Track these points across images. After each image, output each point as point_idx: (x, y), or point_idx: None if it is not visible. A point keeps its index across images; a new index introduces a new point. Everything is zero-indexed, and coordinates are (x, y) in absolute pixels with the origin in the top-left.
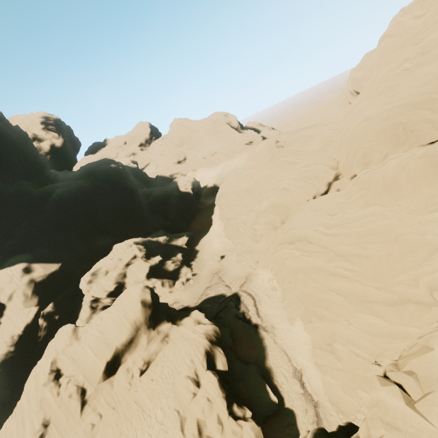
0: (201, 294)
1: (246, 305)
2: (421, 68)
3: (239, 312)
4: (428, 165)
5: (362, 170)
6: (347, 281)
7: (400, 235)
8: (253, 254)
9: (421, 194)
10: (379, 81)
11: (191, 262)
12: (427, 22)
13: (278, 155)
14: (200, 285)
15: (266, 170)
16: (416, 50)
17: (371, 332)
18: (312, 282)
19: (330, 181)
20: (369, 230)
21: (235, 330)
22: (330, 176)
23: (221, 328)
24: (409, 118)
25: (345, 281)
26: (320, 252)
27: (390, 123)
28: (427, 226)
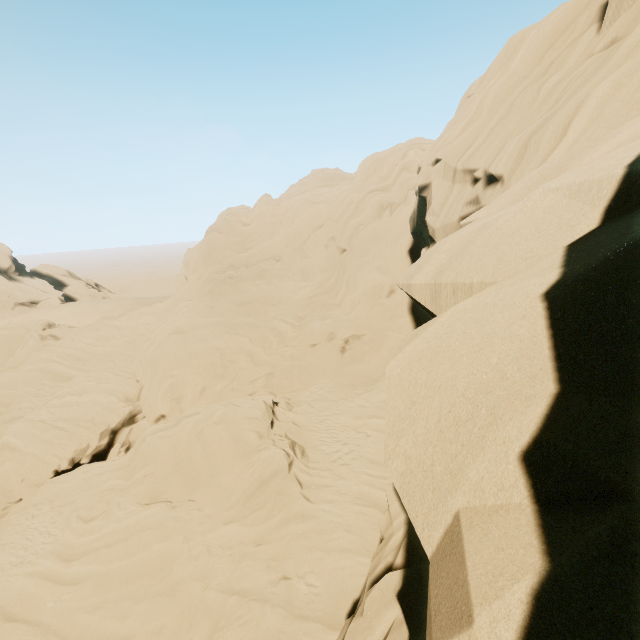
0: None
1: None
2: (245, 282)
3: None
4: (226, 438)
5: (172, 408)
6: None
7: (179, 583)
8: None
9: (219, 484)
10: (205, 279)
11: None
12: (252, 233)
13: (37, 355)
14: None
15: None
16: (241, 259)
17: None
18: None
19: (116, 428)
20: (139, 567)
21: None
22: (116, 418)
23: None
24: (227, 343)
25: None
26: None
27: (205, 346)
28: (217, 557)
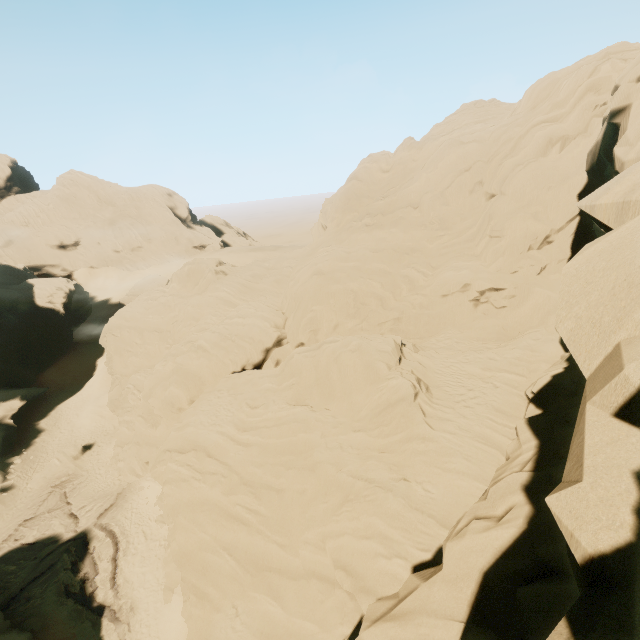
0: (4, 539)
1: (97, 560)
2: (380, 230)
3: (76, 579)
4: (359, 364)
5: (310, 338)
6: (247, 531)
7: (318, 463)
8: (142, 449)
9: (350, 401)
10: (343, 227)
11: (13, 457)
12: (391, 180)
13: (214, 285)
14: (12, 516)
15: (190, 305)
16: (378, 207)
17: (262, 630)
18: (198, 532)
19: (269, 347)
20: (289, 446)
21: (48, 631)
22: (269, 339)
23: (10, 633)
24: (360, 287)
25: (245, 531)
26: (220, 474)
27: (341, 287)
28: (347, 453)
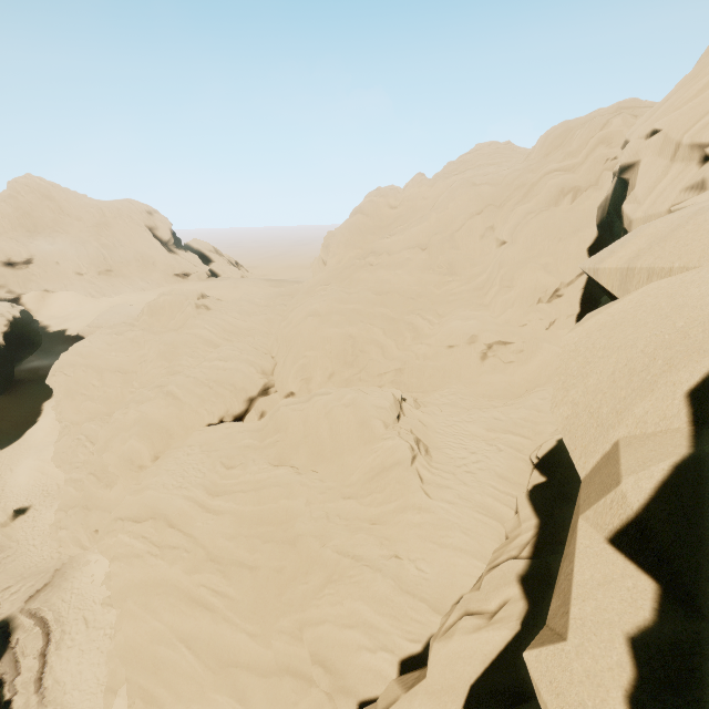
0: None
1: (19, 656)
2: (385, 271)
3: None
4: (353, 421)
5: (301, 387)
6: (212, 618)
7: (300, 536)
8: (91, 514)
9: (341, 463)
10: (344, 264)
11: None
12: (399, 217)
13: (193, 321)
14: None
15: (162, 343)
16: (384, 246)
17: None
18: (150, 620)
19: (253, 396)
20: (267, 515)
21: None
22: (254, 387)
23: None
24: (360, 332)
25: (208, 618)
26: (182, 549)
27: (339, 332)
28: (334, 524)
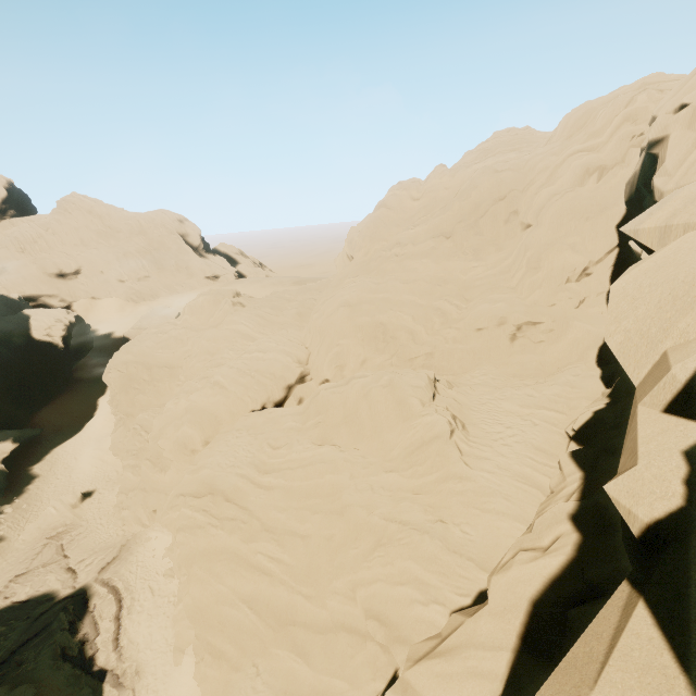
0: None
1: (97, 619)
2: (411, 260)
3: (74, 640)
4: (391, 400)
5: (335, 374)
6: (269, 582)
7: (347, 506)
8: (149, 496)
9: (381, 440)
10: (371, 257)
11: (3, 506)
12: (422, 208)
13: (231, 317)
14: (1, 571)
15: (205, 339)
16: (408, 237)
17: (286, 690)
18: (214, 583)
19: (291, 383)
20: (315, 489)
21: None
22: (291, 375)
23: None
24: (390, 319)
25: (266, 582)
26: (239, 520)
27: (370, 320)
28: (379, 495)
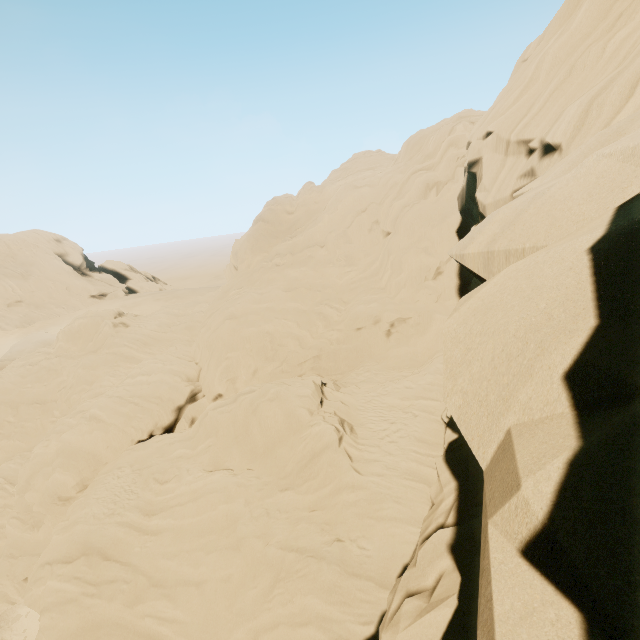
0: None
1: None
2: (291, 269)
3: None
4: (279, 414)
5: (228, 388)
6: None
7: (243, 539)
8: (17, 562)
9: (274, 456)
10: (254, 268)
11: None
12: (297, 221)
13: (111, 340)
14: None
15: (81, 367)
16: (287, 247)
17: None
18: None
19: (181, 404)
20: (208, 524)
21: None
22: (180, 396)
23: None
24: (276, 328)
25: None
26: (121, 581)
27: (256, 330)
28: (275, 519)
